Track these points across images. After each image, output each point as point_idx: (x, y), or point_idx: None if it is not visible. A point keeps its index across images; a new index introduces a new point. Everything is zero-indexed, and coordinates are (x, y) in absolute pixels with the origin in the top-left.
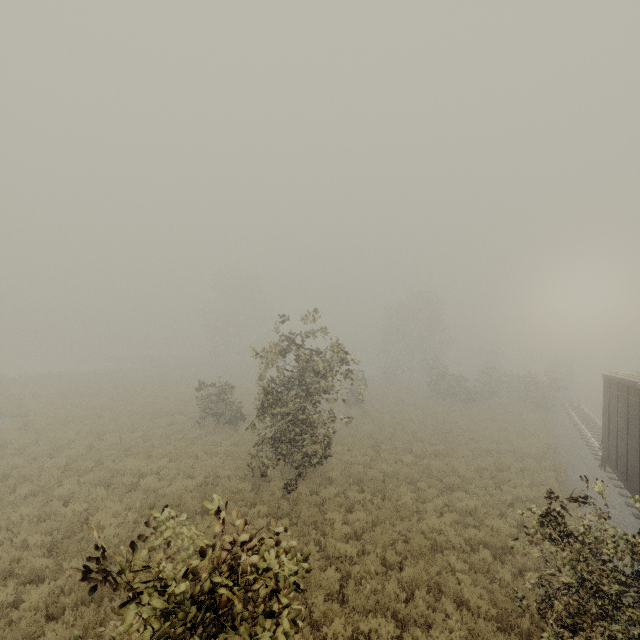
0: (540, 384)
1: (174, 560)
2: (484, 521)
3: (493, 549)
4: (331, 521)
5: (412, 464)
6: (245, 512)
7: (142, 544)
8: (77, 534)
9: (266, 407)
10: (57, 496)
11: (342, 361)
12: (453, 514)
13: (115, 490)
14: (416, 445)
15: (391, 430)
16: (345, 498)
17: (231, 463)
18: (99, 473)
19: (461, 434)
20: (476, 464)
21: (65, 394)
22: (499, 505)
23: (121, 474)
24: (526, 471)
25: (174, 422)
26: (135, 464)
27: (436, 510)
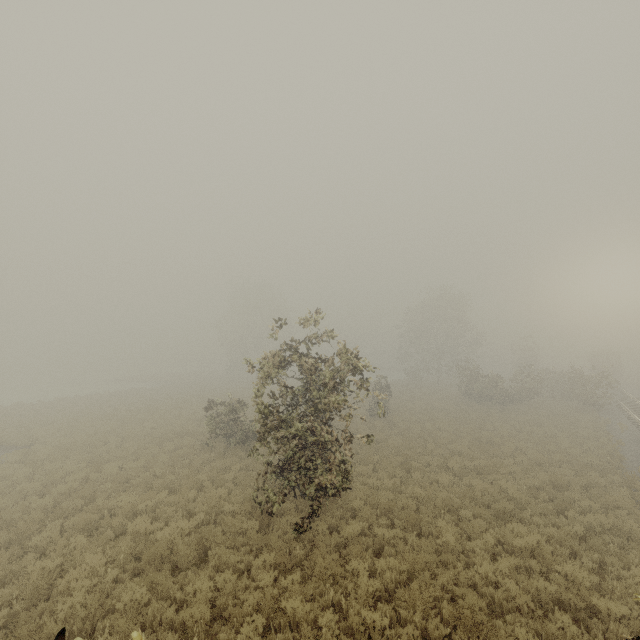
0: (587, 380)
1: (152, 639)
2: (553, 566)
3: (573, 610)
4: (354, 572)
5: (450, 485)
6: (249, 561)
7: (116, 616)
8: (43, 601)
9: (270, 429)
10: (33, 547)
11: (356, 369)
12: (511, 558)
13: (99, 537)
14: (452, 461)
15: (422, 443)
16: (372, 535)
17: (238, 494)
18: (85, 515)
19: (503, 444)
20: (528, 482)
21: (76, 419)
22: (568, 540)
23: (114, 513)
24: (593, 490)
25: (183, 445)
26: (127, 502)
27: (487, 549)
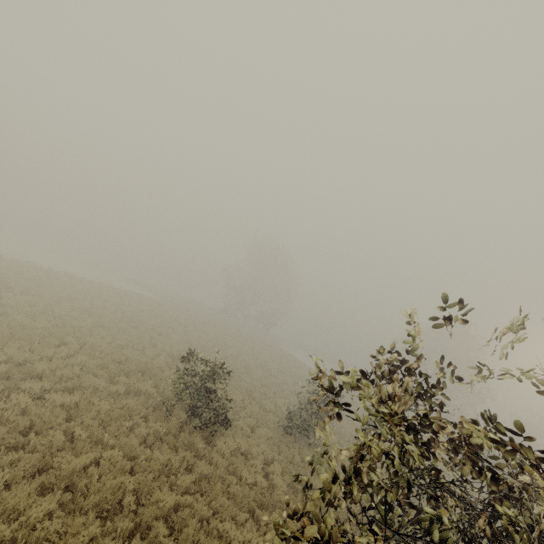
0: None
1: None
2: None
3: None
4: None
5: None
6: None
7: None
8: None
9: None
10: None
11: None
12: None
13: None
14: None
15: None
16: None
17: None
18: None
19: None
20: None
21: (59, 300)
22: None
23: None
24: None
25: (137, 389)
26: None
27: None
